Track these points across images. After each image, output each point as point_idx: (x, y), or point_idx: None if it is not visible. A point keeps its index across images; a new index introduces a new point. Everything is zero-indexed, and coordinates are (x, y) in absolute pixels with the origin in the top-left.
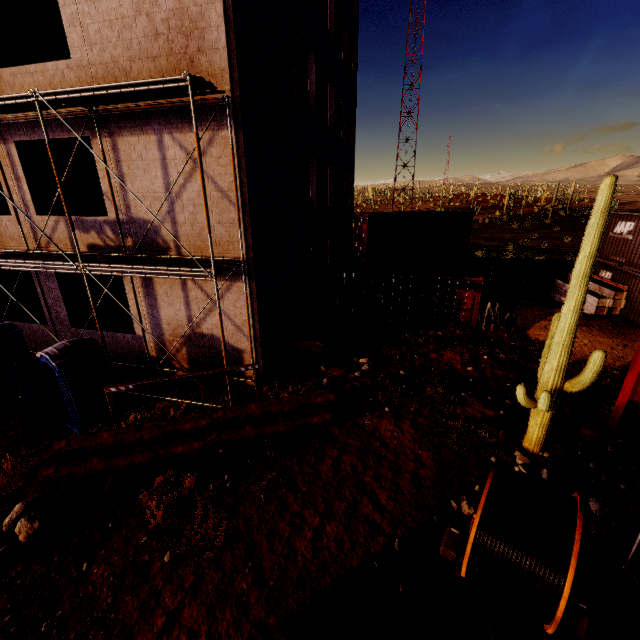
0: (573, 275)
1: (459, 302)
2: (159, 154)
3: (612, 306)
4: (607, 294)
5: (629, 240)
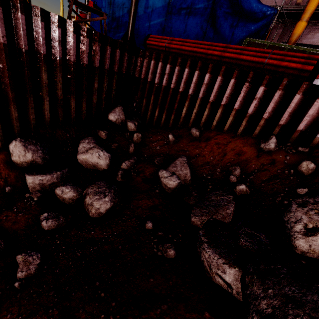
0: (60, 0)
1: None
2: None
3: None
4: None
5: None
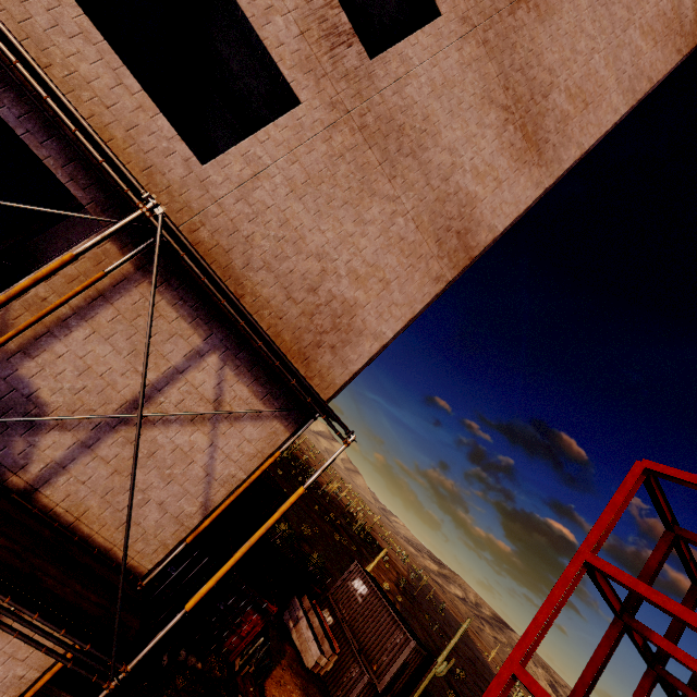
0: None
1: (240, 623)
2: (182, 360)
3: (324, 666)
4: (326, 649)
5: (359, 602)
